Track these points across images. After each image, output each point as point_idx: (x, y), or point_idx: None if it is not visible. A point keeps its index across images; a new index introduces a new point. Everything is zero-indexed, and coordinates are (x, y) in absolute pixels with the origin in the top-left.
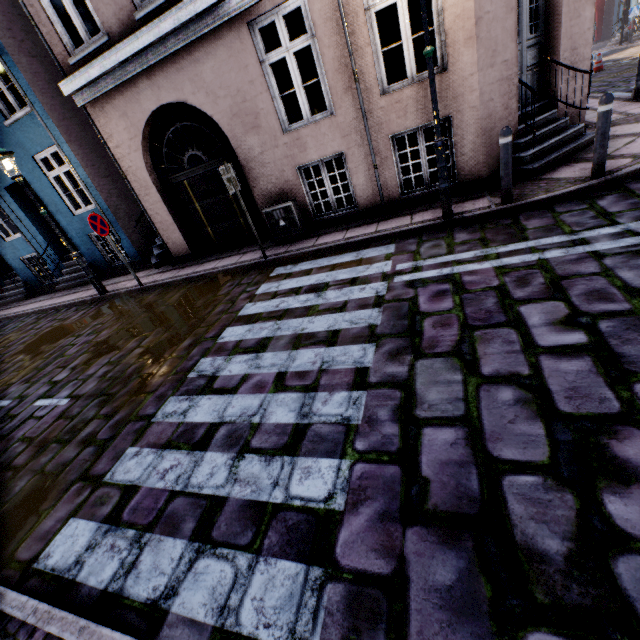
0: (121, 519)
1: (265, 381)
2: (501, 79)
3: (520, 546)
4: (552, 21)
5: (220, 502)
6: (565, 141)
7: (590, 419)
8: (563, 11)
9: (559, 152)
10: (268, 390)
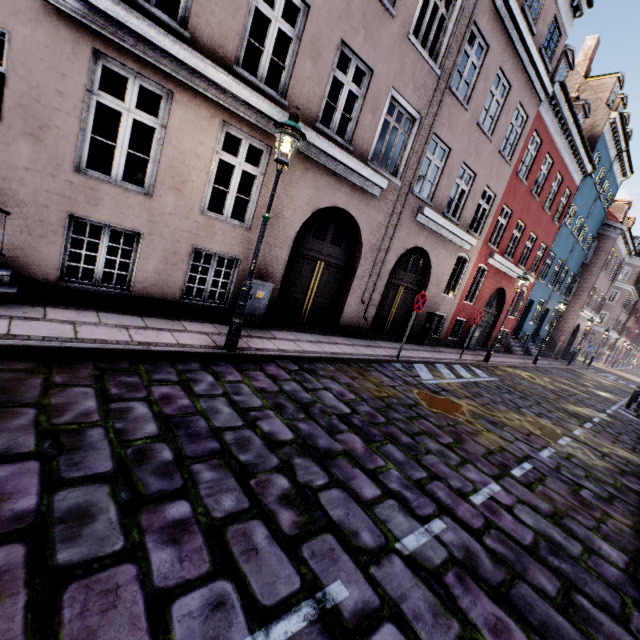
0: None
1: None
2: None
3: None
4: None
5: None
6: None
7: None
8: None
9: None
10: None
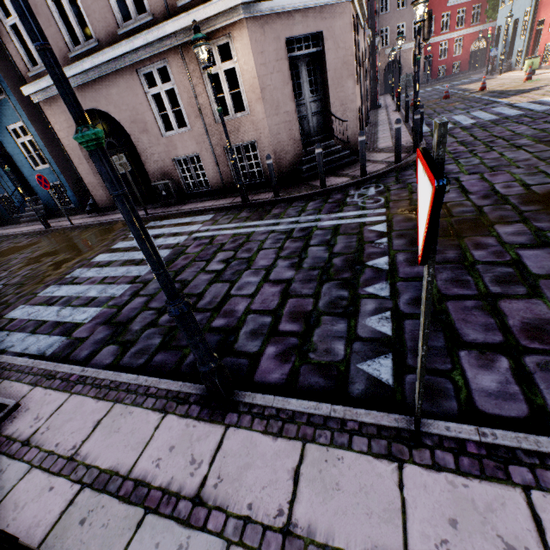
0: (5, 329)
1: (97, 280)
2: (285, 122)
3: (128, 328)
4: (325, 88)
5: (46, 322)
6: (335, 161)
7: (188, 295)
8: (329, 84)
9: (325, 168)
10: (95, 283)
